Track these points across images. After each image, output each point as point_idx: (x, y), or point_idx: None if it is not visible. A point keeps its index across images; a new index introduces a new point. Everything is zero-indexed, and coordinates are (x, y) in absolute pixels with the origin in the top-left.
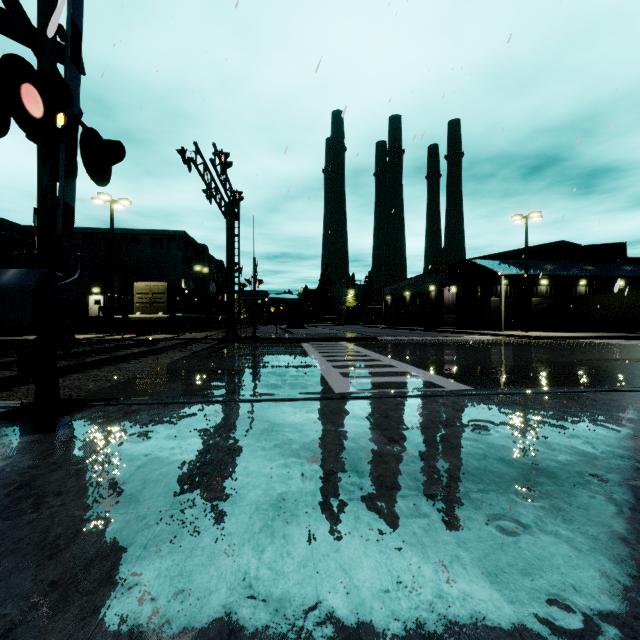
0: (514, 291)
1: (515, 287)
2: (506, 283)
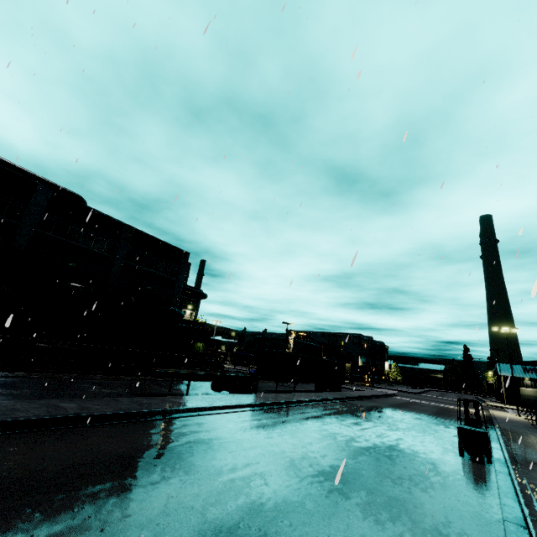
0: None
1: None
2: (530, 379)
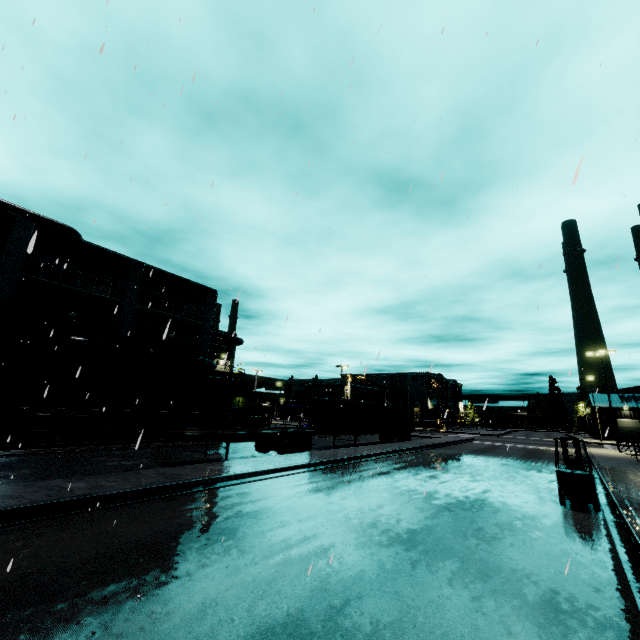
0: (637, 415)
1: (638, 412)
2: (628, 409)
